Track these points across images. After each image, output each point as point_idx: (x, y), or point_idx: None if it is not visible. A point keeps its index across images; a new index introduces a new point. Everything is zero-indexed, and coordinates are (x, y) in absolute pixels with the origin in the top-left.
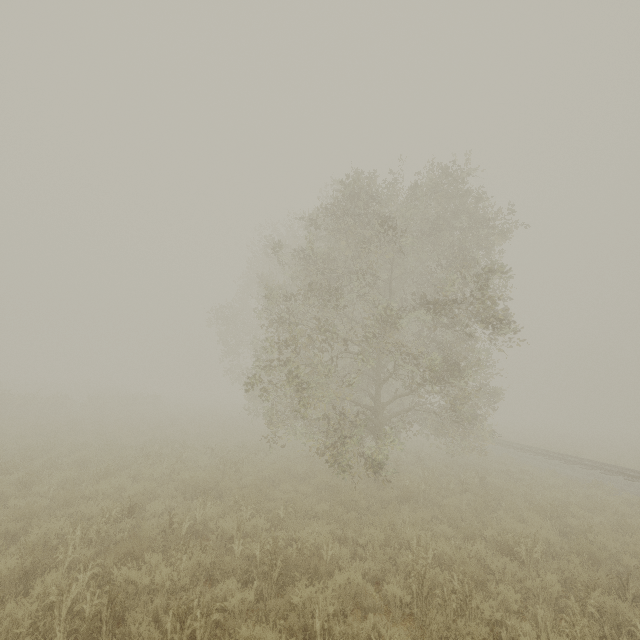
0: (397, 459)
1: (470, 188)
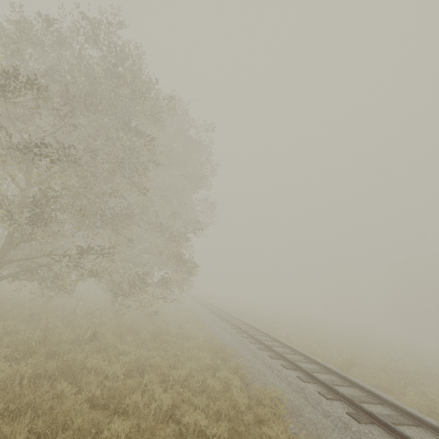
0: (50, 310)
1: (128, 54)
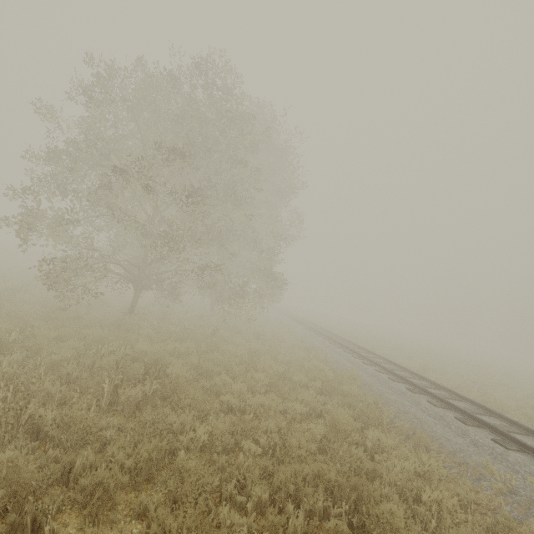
0: (174, 313)
1: (231, 89)
